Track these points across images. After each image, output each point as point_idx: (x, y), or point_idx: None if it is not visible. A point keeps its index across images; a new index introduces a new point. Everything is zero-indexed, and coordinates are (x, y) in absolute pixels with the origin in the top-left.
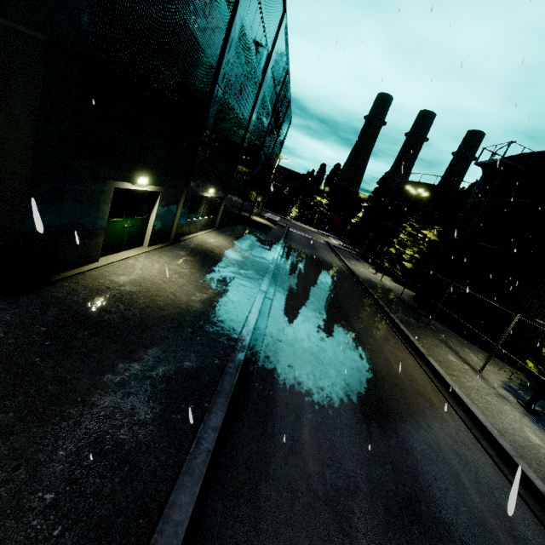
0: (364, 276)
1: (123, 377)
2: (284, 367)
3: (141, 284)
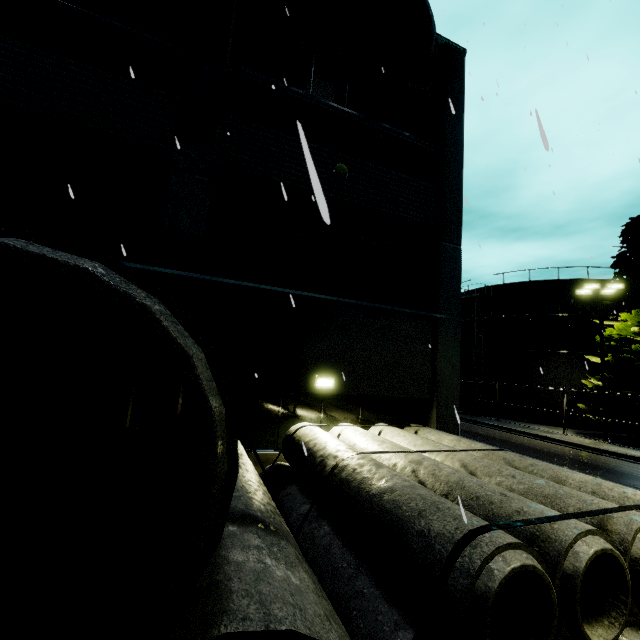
0: None
1: None
2: None
3: None
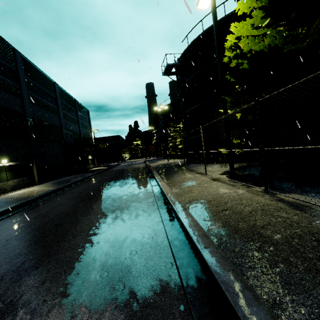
0: (158, 164)
1: None
2: None
3: None
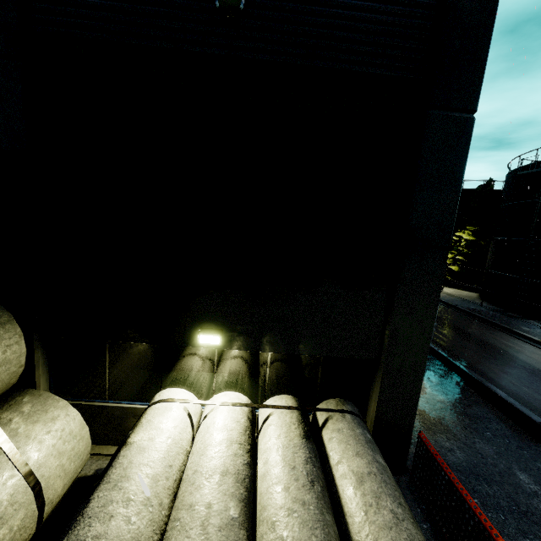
0: None
1: None
2: None
3: None
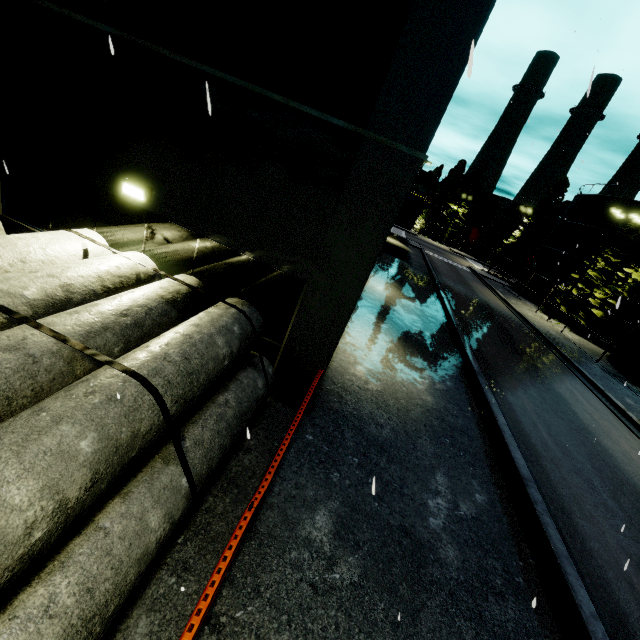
0: (539, 325)
1: (443, 522)
2: (568, 499)
3: (379, 378)
